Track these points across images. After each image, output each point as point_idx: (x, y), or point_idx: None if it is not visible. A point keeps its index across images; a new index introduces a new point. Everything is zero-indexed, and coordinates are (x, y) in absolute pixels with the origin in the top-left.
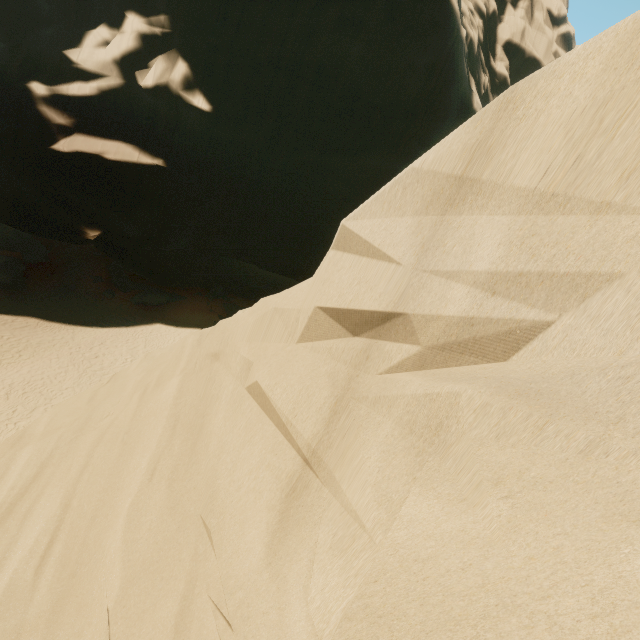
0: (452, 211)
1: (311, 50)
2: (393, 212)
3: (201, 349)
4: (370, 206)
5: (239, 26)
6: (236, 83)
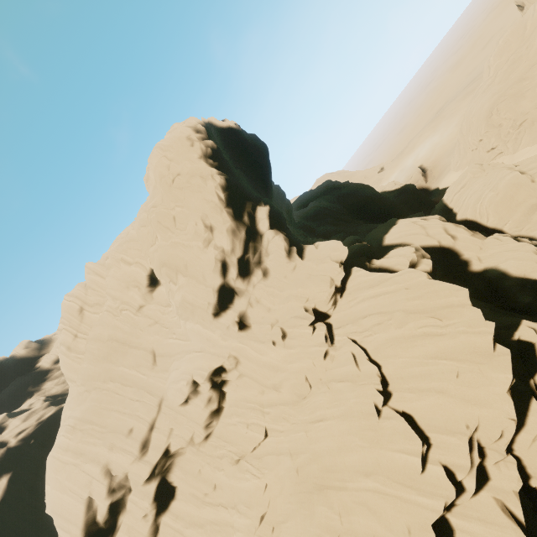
0: None
1: (40, 488)
2: None
3: None
4: None
5: (14, 531)
6: (37, 536)
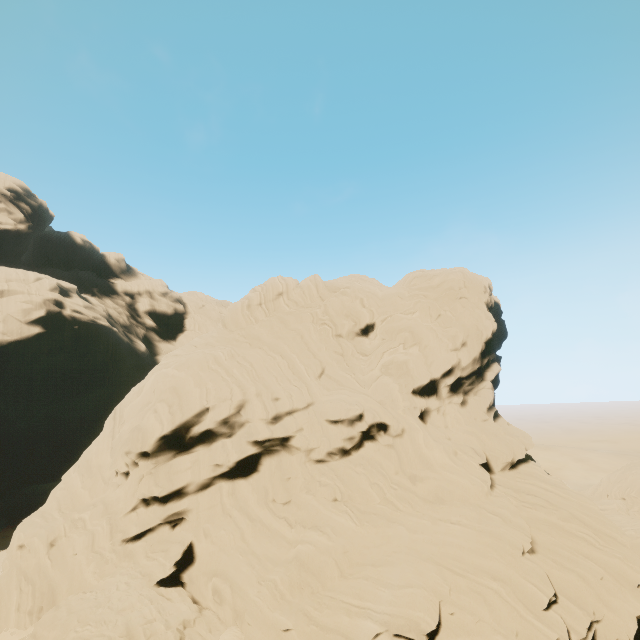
0: (115, 416)
1: (37, 365)
2: (111, 419)
3: (81, 460)
4: (108, 419)
5: None
6: None
